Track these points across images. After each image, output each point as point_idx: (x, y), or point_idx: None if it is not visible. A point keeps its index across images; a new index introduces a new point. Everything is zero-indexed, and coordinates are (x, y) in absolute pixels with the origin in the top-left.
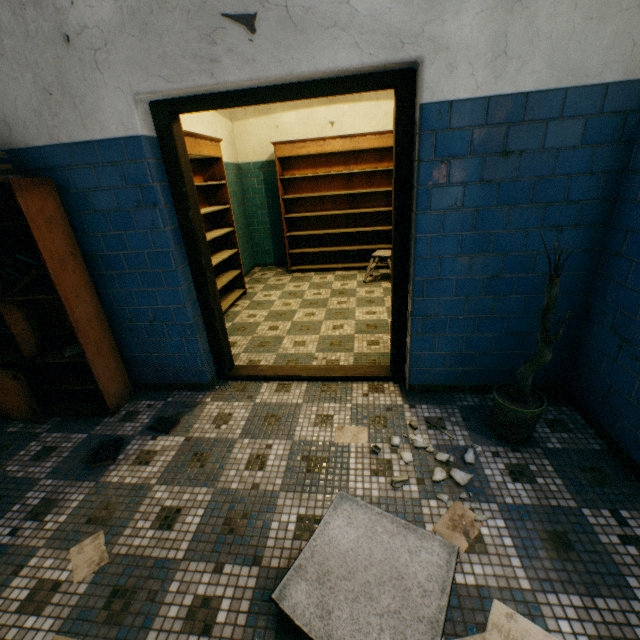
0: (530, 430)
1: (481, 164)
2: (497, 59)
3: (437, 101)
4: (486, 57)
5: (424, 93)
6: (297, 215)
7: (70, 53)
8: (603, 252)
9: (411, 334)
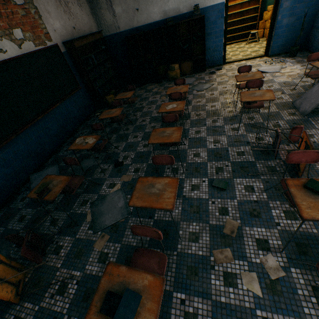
0: (296, 53)
1: None
2: None
3: None
4: None
5: None
6: None
7: None
8: (317, 12)
9: (272, 41)
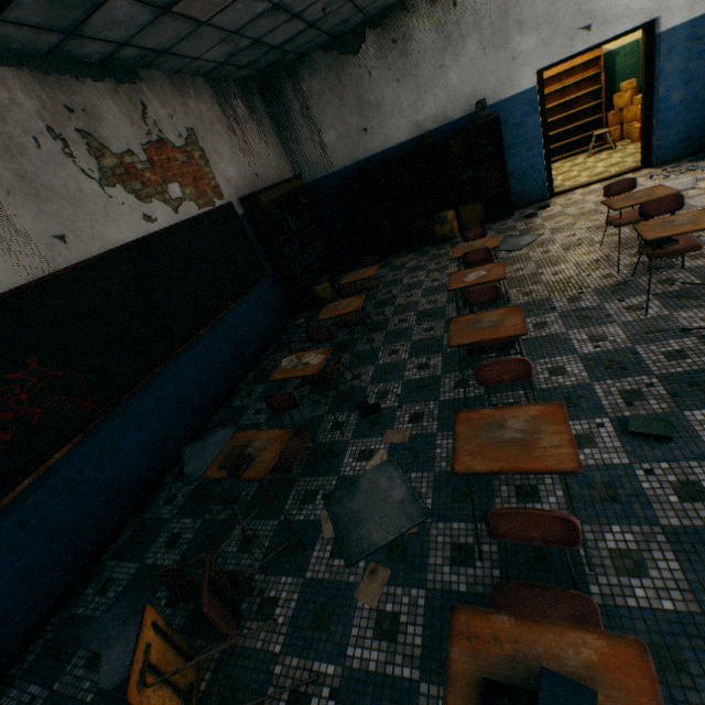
0: None
1: (687, 47)
2: (691, 7)
3: (666, 30)
4: (686, 7)
5: (660, 29)
6: None
7: (513, 64)
8: None
9: (656, 136)
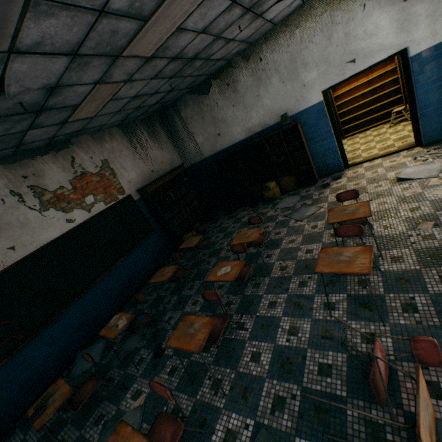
0: None
1: (435, 64)
2: (433, 36)
3: (415, 54)
4: (429, 37)
5: (410, 54)
6: (344, 110)
7: (304, 89)
8: None
9: (421, 125)
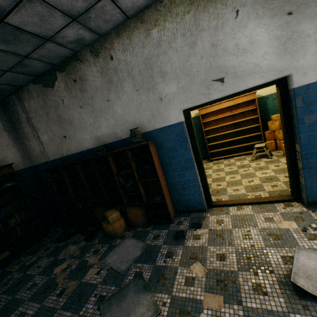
0: None
1: None
2: None
3: (300, 86)
4: None
5: (294, 84)
6: (211, 136)
7: (161, 103)
8: None
9: (304, 177)
